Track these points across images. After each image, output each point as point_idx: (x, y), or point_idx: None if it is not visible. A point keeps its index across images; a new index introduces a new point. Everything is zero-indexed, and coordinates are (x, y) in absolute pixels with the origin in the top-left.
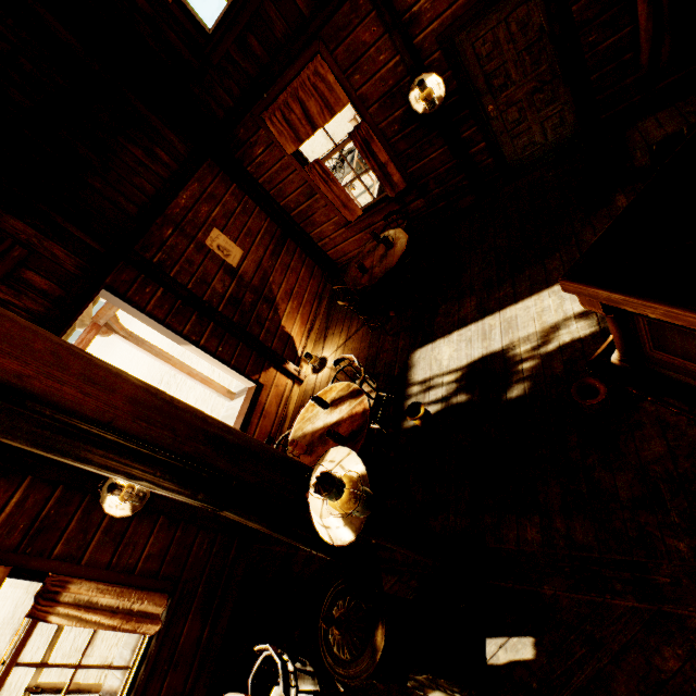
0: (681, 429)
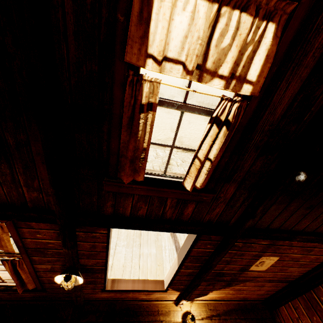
0: None
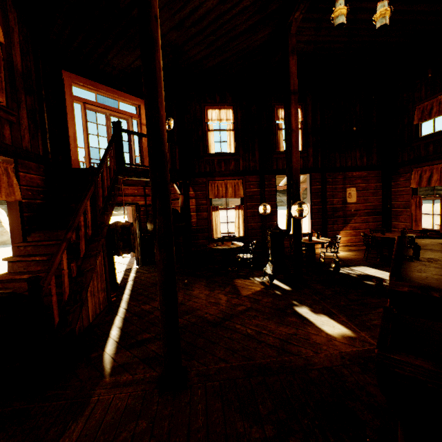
0: (386, 304)
